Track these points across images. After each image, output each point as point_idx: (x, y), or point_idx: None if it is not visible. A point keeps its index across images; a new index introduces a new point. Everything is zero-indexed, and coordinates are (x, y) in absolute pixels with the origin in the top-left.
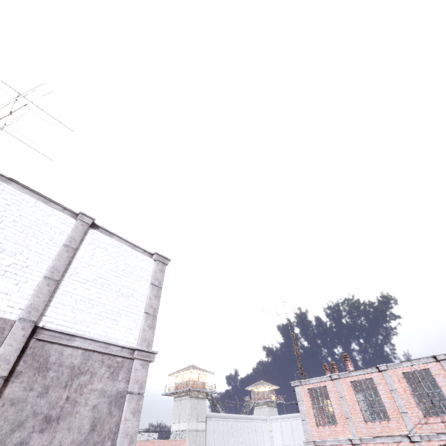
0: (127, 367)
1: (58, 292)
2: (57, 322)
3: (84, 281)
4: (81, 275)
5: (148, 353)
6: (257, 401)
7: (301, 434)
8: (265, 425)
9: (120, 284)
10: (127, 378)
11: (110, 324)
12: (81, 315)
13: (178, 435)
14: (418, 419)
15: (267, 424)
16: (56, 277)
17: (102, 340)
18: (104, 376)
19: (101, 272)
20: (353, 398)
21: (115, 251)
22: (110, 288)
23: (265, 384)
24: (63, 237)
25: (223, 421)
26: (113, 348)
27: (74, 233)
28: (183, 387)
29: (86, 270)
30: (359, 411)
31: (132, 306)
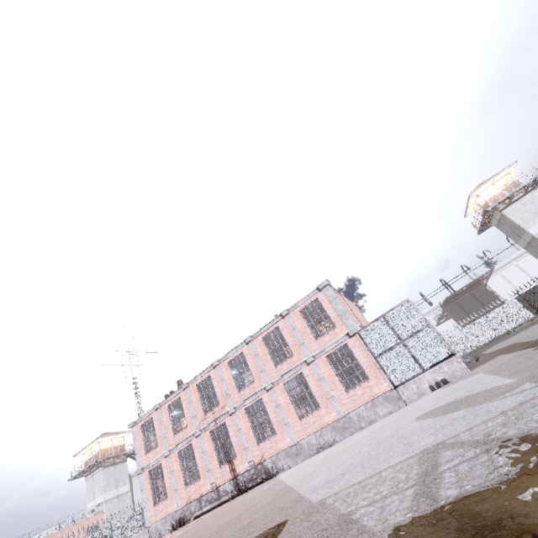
0: None
1: None
2: None
3: None
4: None
5: None
6: None
7: None
8: None
9: None
10: None
11: None
12: None
13: (92, 512)
14: (202, 418)
15: None
16: None
17: None
18: None
19: None
20: (168, 420)
21: None
22: None
23: None
24: None
25: None
26: None
27: None
28: (90, 462)
29: None
30: (171, 428)
31: None
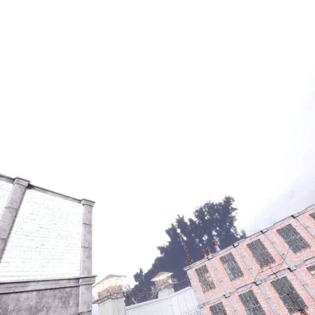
0: (75, 294)
1: (6, 248)
2: (10, 274)
3: (29, 234)
4: (25, 229)
5: (90, 278)
6: (160, 287)
7: (191, 301)
8: (167, 302)
9: (59, 229)
10: (77, 302)
11: (56, 263)
12: (31, 262)
13: None
14: (258, 270)
15: (168, 301)
16: (3, 236)
17: (51, 278)
18: (58, 307)
19: (42, 223)
20: (222, 268)
21: (50, 204)
22: (51, 235)
23: (164, 273)
24: (3, 200)
25: (138, 309)
26: (62, 282)
27: (13, 196)
28: (105, 293)
29: (28, 224)
30: (227, 275)
31: (71, 245)
